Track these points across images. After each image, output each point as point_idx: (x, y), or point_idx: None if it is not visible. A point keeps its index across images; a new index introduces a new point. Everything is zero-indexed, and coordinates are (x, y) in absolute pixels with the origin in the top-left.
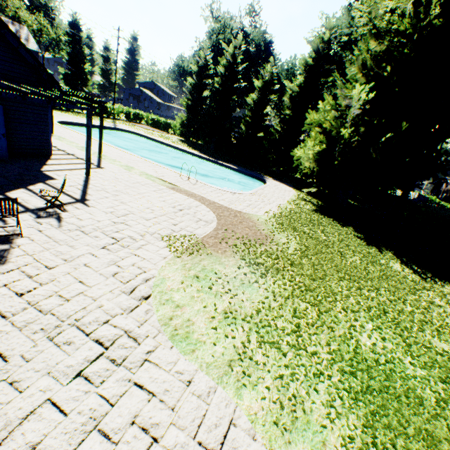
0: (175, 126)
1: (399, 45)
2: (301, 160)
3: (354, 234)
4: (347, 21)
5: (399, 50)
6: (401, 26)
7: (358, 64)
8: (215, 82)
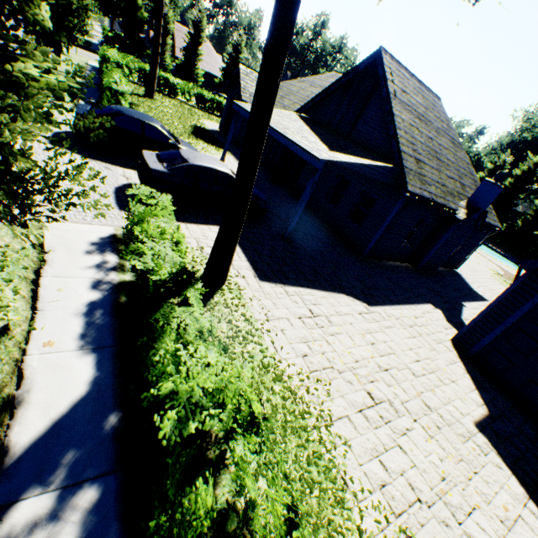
0: None
1: None
2: None
3: None
4: None
5: None
6: None
7: None
8: (506, 181)
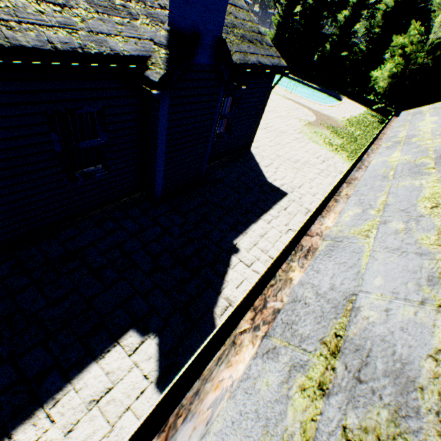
0: None
1: None
2: (377, 81)
3: None
4: None
5: None
6: None
7: None
8: None
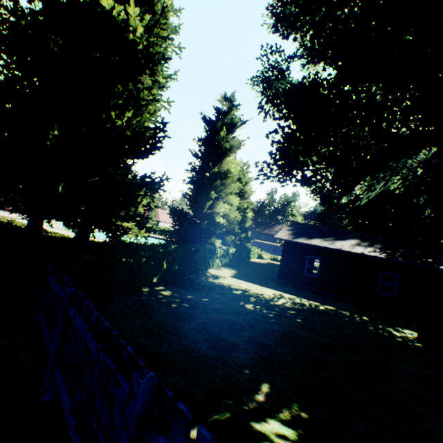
0: None
1: None
2: None
3: None
4: None
5: None
6: None
7: None
8: None
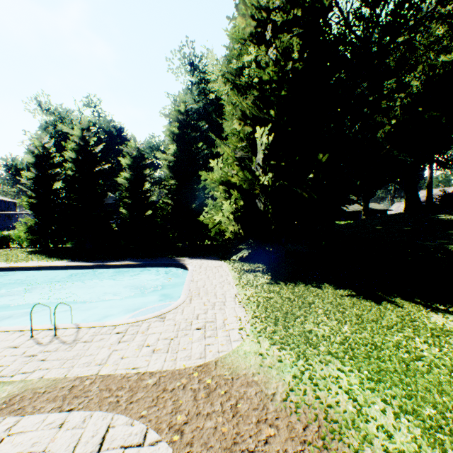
0: (19, 236)
1: (270, 92)
2: (224, 225)
3: (344, 293)
4: (191, 100)
5: (276, 94)
6: (265, 75)
7: (239, 115)
8: (67, 169)
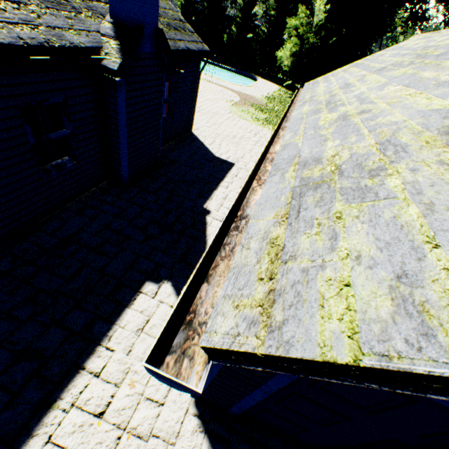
0: None
1: None
2: (282, 60)
3: None
4: None
5: None
6: None
7: None
8: None
